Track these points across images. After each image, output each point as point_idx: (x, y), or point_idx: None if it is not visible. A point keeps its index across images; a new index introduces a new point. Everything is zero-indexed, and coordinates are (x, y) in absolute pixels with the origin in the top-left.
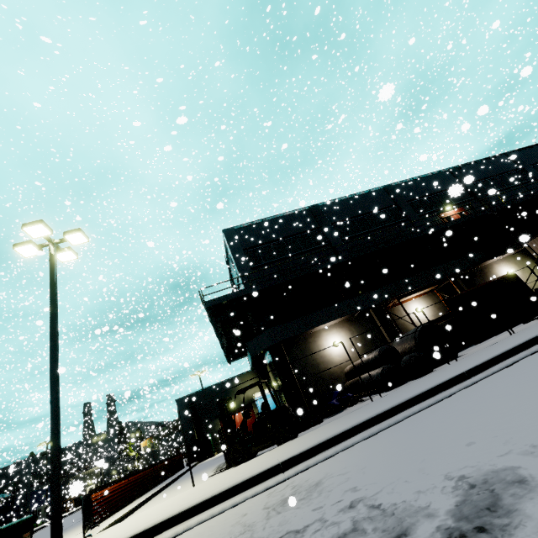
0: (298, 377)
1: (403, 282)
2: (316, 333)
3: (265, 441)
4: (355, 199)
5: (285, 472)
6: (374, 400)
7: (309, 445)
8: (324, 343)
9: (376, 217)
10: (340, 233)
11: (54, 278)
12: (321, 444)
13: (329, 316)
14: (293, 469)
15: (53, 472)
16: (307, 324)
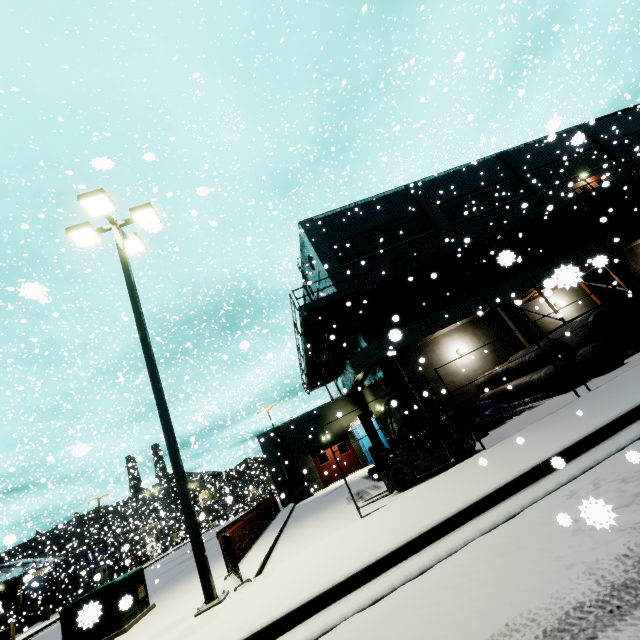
0: (417, 395)
1: (539, 269)
2: (433, 340)
3: (437, 457)
4: (462, 173)
5: (552, 473)
6: (558, 402)
7: (574, 438)
8: (445, 352)
9: (491, 194)
10: (447, 217)
11: (128, 269)
12: (590, 435)
13: (452, 317)
14: (570, 468)
15: (185, 507)
16: (425, 329)
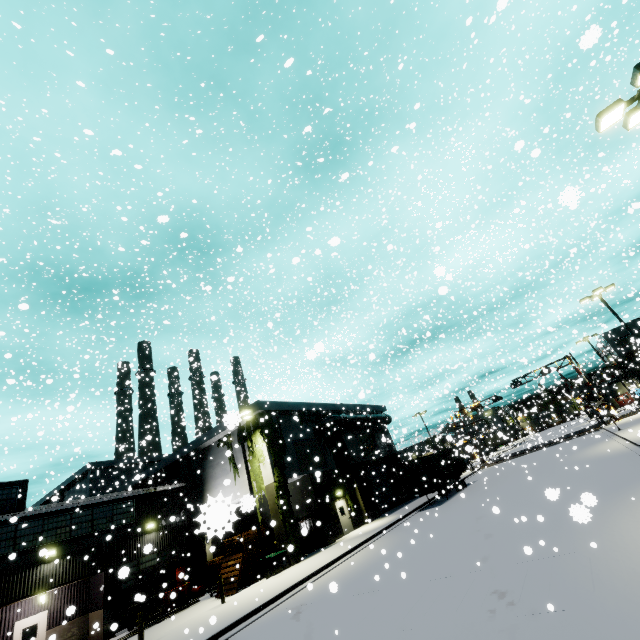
0: None
1: None
2: None
3: None
4: None
5: None
6: None
7: None
8: None
9: None
10: None
11: None
12: None
13: None
14: None
15: None
16: None
